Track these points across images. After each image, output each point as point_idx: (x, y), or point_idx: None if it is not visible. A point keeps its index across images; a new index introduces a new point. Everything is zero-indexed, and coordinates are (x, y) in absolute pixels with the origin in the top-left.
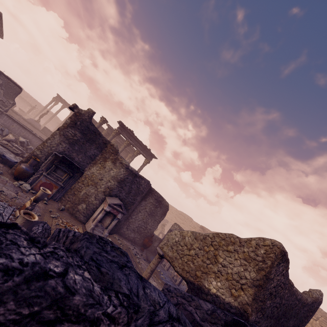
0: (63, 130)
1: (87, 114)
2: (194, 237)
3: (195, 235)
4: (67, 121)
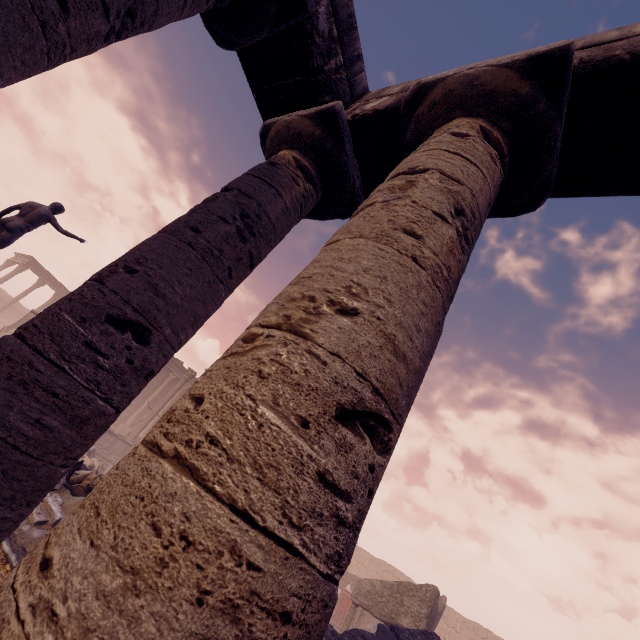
0: None
1: None
2: (384, 586)
3: (384, 584)
4: None
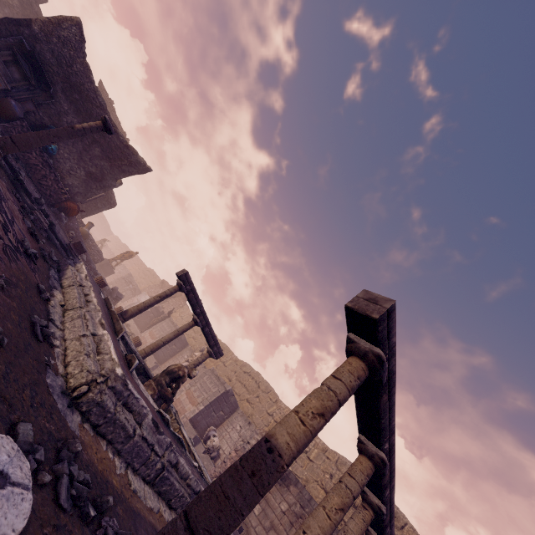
0: None
1: None
2: None
3: None
4: None
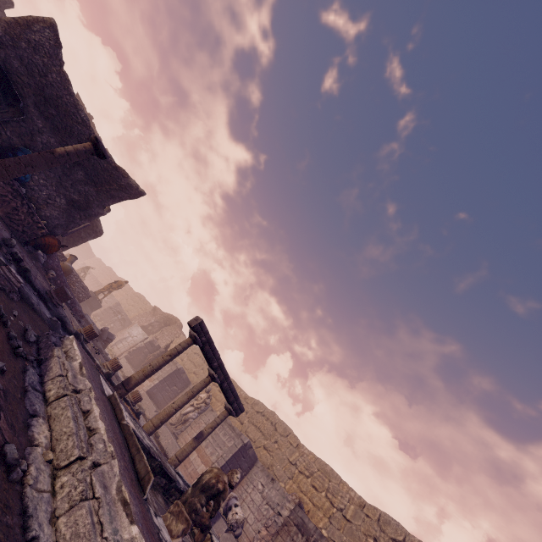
0: None
1: None
2: None
3: None
4: None
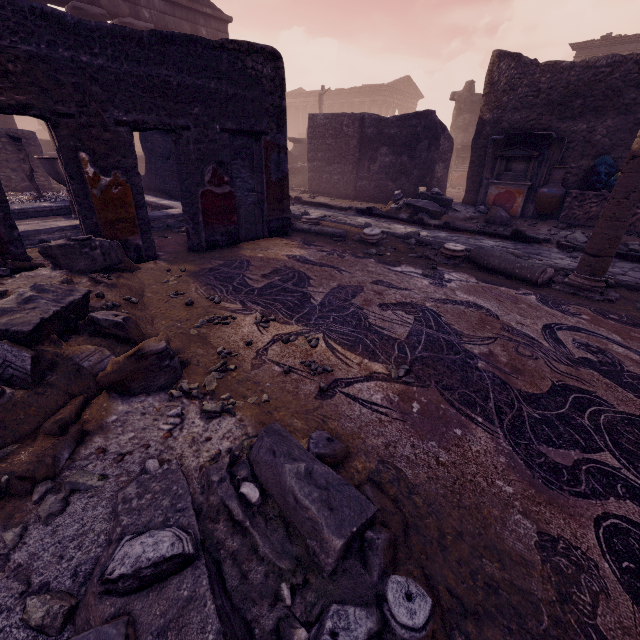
0: (454, 124)
1: (465, 90)
2: None
3: None
4: (454, 114)
